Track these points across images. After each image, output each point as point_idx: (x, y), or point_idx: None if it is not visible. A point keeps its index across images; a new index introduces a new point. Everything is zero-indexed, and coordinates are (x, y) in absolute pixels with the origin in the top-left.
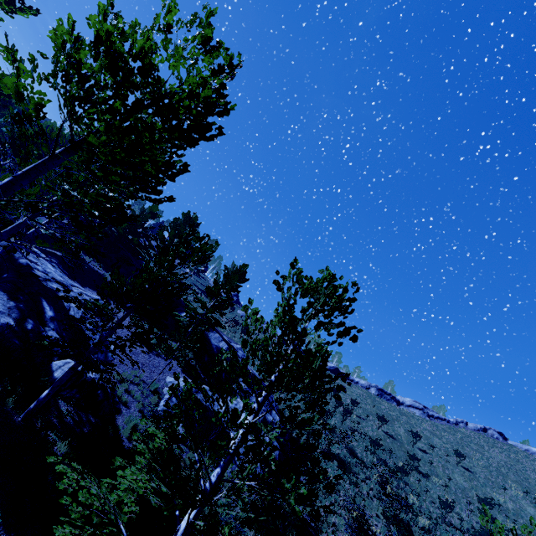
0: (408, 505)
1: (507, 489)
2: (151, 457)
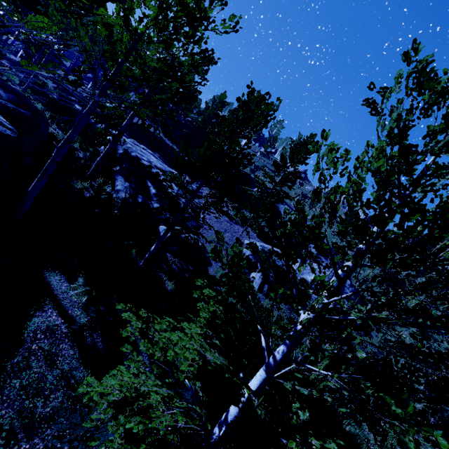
0: None
1: None
2: (210, 317)
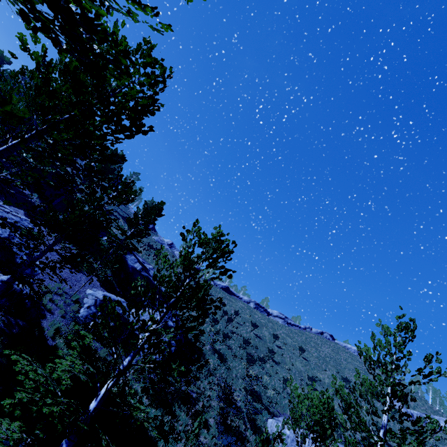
0: (261, 382)
1: (327, 371)
2: (81, 350)
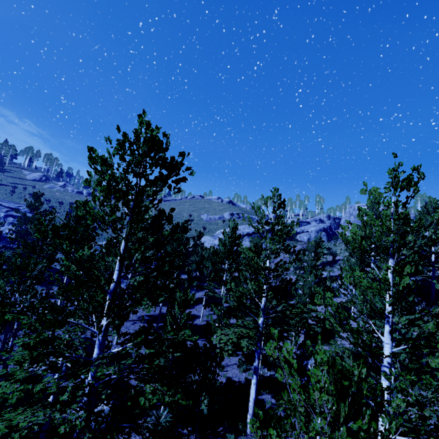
0: None
1: None
2: None
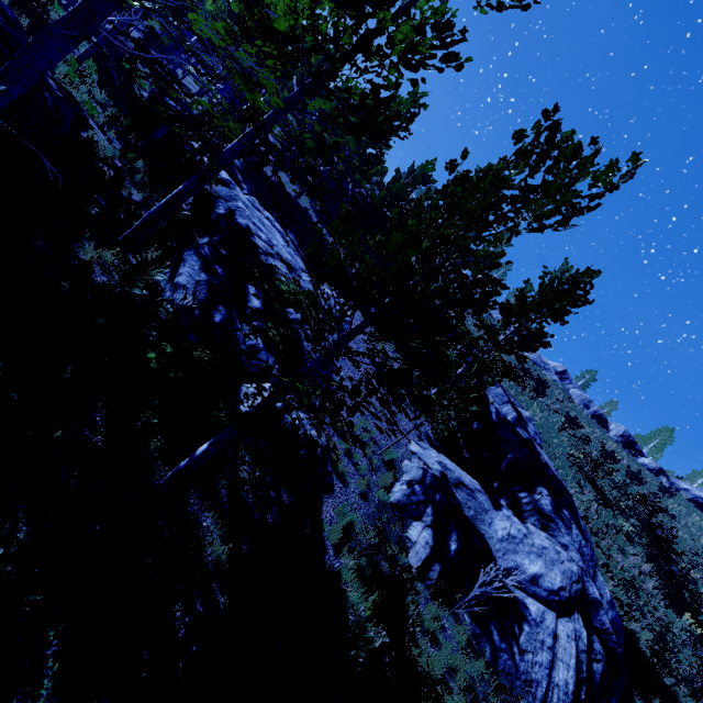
0: None
1: None
2: None
